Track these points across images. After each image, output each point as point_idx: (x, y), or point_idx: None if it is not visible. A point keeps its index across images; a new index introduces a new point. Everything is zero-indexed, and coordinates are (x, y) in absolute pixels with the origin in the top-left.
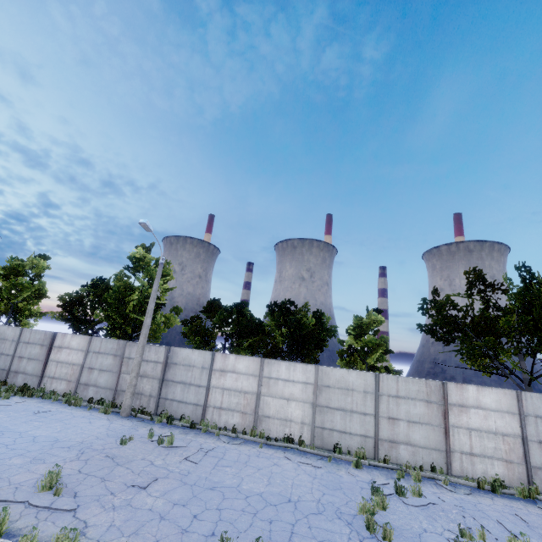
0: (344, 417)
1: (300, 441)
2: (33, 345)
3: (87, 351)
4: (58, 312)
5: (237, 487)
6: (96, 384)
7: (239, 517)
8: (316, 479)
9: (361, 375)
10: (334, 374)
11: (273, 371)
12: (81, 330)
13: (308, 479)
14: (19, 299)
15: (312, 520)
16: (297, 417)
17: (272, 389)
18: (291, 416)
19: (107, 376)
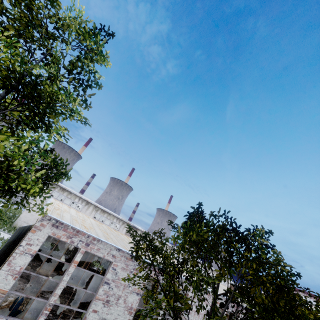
0: None
1: None
2: None
3: None
4: None
5: None
6: None
7: None
8: None
9: None
10: None
11: None
12: None
13: None
14: None
15: None
16: None
17: None
18: None
19: None
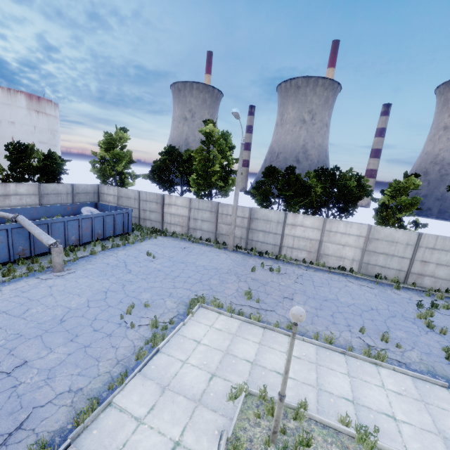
0: (386, 258)
1: (351, 270)
2: (150, 203)
3: (190, 207)
4: (146, 174)
5: (338, 300)
6: (201, 229)
7: (353, 317)
8: (377, 296)
9: (406, 233)
10: (383, 232)
11: (334, 227)
12: (167, 188)
13: (373, 296)
14: (120, 166)
15: (392, 320)
16: (349, 256)
17: (331, 238)
18: (345, 255)
19: (207, 224)
